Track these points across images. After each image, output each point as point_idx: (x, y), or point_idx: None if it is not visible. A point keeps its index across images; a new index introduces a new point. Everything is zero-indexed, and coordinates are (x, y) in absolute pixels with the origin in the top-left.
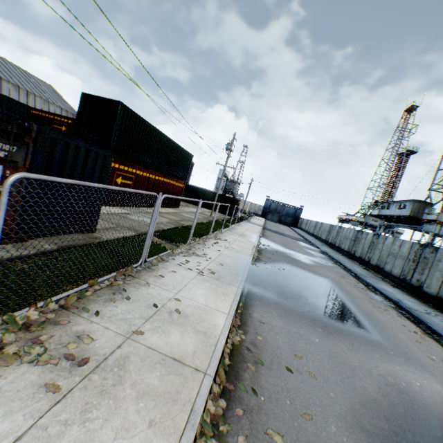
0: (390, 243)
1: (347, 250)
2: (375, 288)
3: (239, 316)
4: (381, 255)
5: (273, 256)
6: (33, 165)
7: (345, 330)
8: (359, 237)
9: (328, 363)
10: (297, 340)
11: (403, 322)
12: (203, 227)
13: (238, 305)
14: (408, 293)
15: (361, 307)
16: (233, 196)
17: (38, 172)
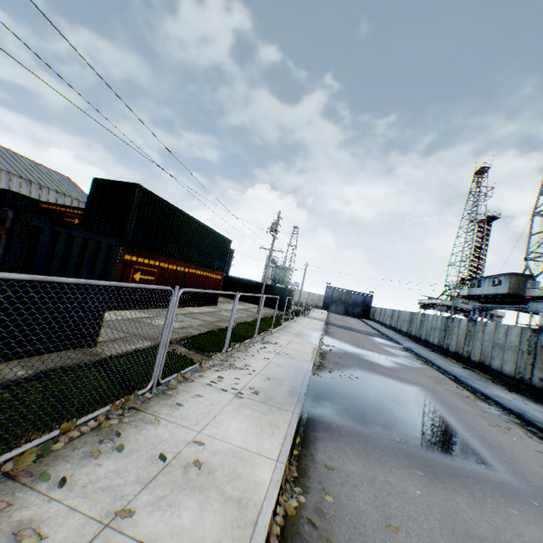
0: (492, 331)
1: (437, 344)
2: (486, 396)
3: (296, 461)
4: (483, 347)
5: (341, 360)
6: (6, 262)
7: (458, 469)
8: (450, 326)
9: (442, 535)
10: (388, 496)
11: (537, 445)
12: (246, 328)
13: (294, 441)
14: (532, 398)
15: (473, 427)
16: (285, 285)
17: (12, 271)
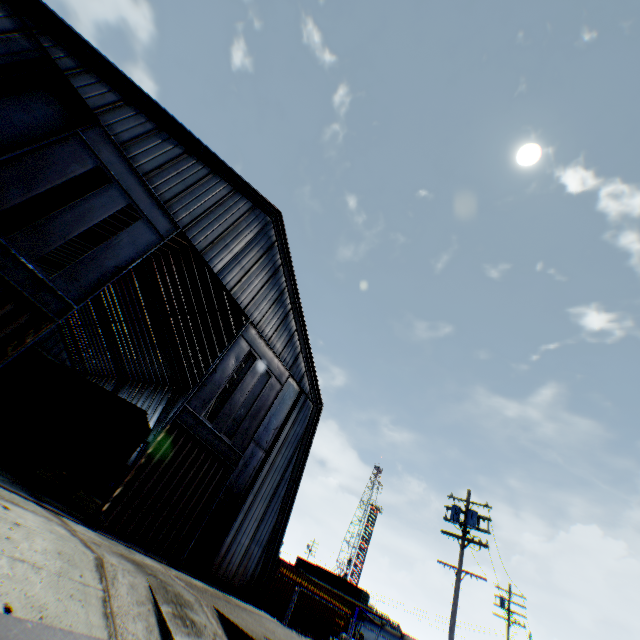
0: None
1: None
2: None
3: None
4: None
5: None
6: None
7: None
8: None
9: None
10: None
11: None
12: None
13: None
14: None
15: None
16: None
17: None
